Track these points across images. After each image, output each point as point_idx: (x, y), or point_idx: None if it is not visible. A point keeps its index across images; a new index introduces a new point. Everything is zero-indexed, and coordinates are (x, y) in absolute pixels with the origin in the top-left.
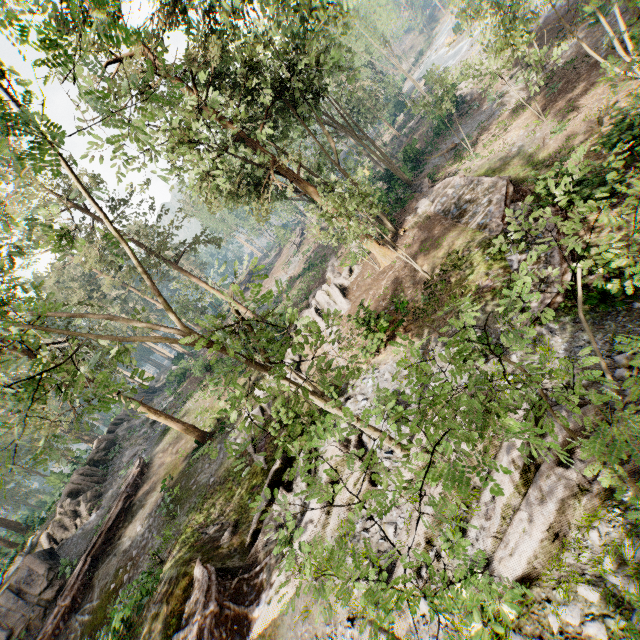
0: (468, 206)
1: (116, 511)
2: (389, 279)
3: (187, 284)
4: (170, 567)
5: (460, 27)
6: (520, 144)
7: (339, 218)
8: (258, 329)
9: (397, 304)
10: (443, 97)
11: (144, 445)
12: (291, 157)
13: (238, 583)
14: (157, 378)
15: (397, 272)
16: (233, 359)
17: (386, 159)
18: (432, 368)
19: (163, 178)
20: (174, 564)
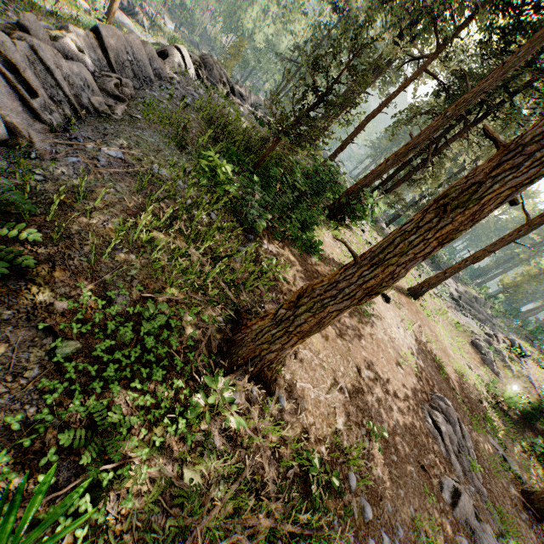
0: None
1: None
2: None
3: None
4: None
5: None
6: None
7: None
8: None
9: None
10: None
11: None
12: None
13: None
14: None
15: None
16: None
17: None
18: None
19: None
20: None
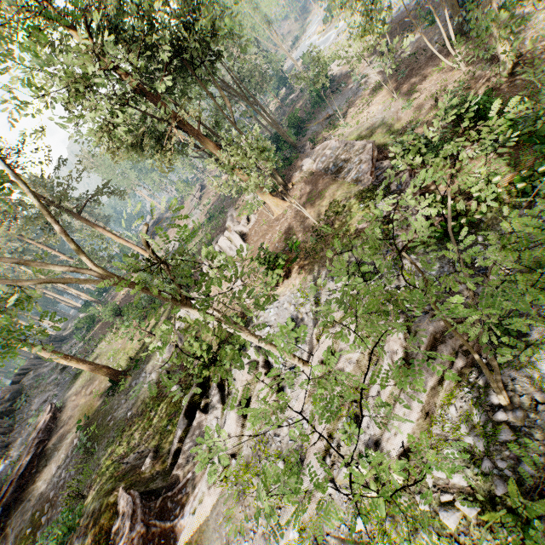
0: (343, 164)
1: (28, 458)
2: (282, 225)
3: (91, 234)
4: (92, 500)
5: (328, 19)
6: (380, 116)
7: (237, 172)
8: (173, 265)
9: (291, 245)
10: (318, 75)
11: (55, 391)
12: (192, 112)
13: (162, 502)
14: (64, 327)
15: (289, 219)
16: (143, 302)
17: (274, 123)
18: (323, 296)
19: (61, 125)
20: (96, 497)
